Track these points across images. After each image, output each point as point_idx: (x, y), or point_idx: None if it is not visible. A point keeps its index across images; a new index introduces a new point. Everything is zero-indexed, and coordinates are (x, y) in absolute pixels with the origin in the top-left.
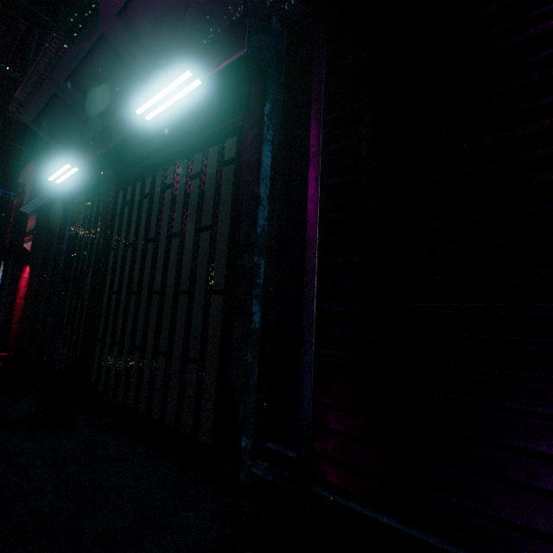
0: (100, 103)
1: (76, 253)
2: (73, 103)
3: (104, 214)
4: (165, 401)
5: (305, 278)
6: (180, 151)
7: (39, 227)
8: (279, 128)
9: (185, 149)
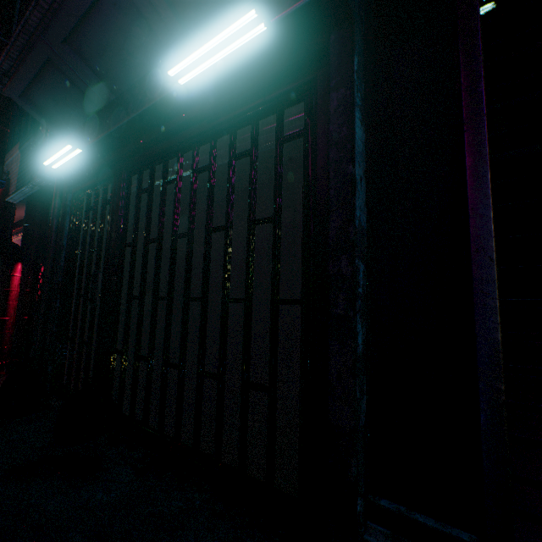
0: (104, 70)
1: (80, 249)
2: (70, 71)
3: (115, 204)
4: (220, 434)
5: (476, 295)
6: (217, 125)
7: (29, 219)
8: (363, 90)
9: (224, 123)
